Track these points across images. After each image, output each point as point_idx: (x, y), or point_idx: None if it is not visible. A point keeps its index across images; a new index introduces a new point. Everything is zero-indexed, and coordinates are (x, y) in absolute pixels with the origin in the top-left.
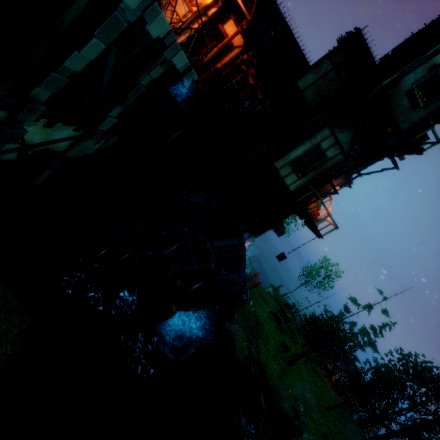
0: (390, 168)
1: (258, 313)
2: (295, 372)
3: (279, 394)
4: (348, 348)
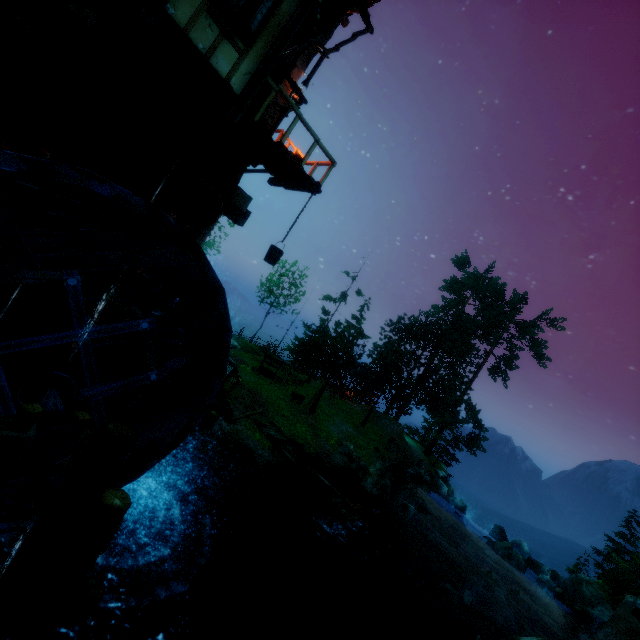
0: (363, 32)
1: (244, 381)
2: (321, 416)
3: (326, 454)
4: (360, 349)
